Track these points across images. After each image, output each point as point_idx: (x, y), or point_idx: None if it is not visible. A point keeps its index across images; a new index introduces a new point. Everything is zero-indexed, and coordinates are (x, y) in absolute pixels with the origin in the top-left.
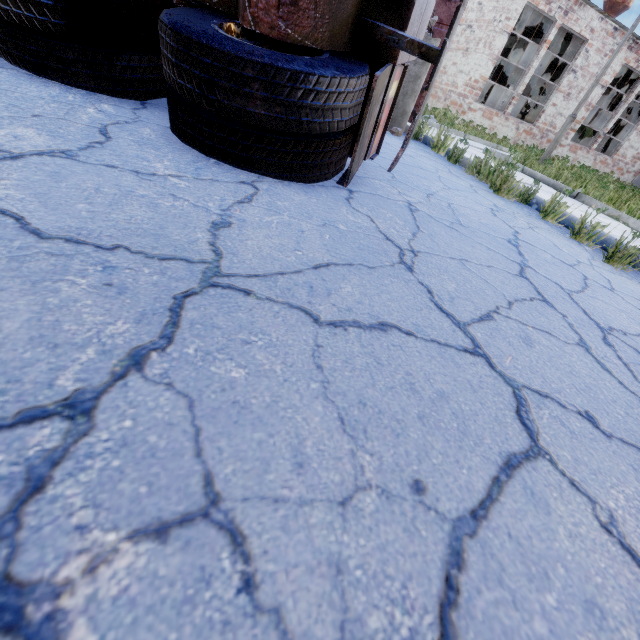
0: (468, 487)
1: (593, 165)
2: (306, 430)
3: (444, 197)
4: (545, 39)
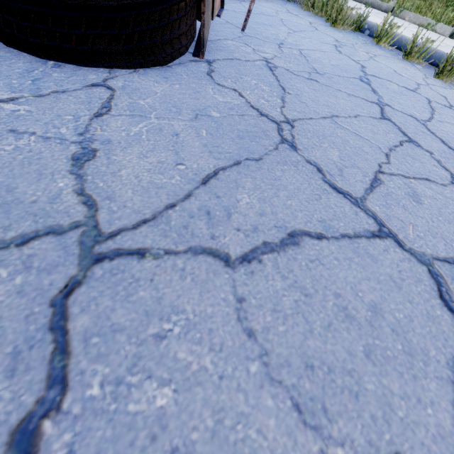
0: (440, 433)
1: None
2: (266, 449)
3: (293, 44)
4: None
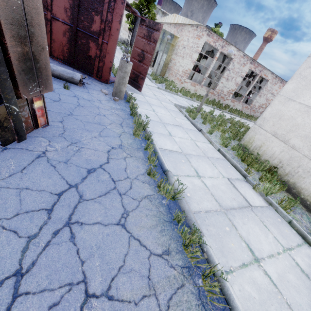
0: None
1: (242, 108)
2: None
3: (83, 144)
4: (215, 56)
